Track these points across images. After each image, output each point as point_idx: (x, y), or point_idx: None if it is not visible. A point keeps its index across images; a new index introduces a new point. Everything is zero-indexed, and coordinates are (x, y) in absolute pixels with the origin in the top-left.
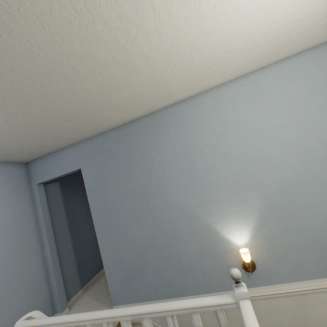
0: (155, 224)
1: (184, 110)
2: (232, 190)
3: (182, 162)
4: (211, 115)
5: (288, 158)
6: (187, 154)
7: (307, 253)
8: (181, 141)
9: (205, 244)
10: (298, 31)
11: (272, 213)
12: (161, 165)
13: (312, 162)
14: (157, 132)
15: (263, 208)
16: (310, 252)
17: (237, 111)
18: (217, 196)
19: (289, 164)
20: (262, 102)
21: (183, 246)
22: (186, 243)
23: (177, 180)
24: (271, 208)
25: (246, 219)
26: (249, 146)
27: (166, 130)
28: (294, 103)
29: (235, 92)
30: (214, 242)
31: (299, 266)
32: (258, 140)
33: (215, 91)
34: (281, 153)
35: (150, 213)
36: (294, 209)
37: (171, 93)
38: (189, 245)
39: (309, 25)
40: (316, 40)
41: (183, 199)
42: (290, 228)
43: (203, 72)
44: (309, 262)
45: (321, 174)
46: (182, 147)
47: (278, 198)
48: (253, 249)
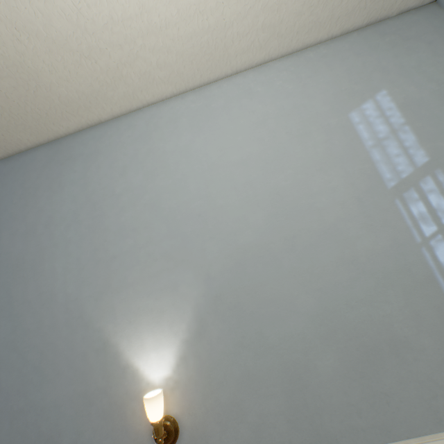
0: (12, 336)
1: (103, 136)
2: (156, 268)
3: (84, 217)
4: (141, 144)
5: (249, 210)
6: (95, 204)
7: (277, 399)
8: (90, 183)
9: (92, 381)
10: (233, 9)
11: (218, 313)
12: (50, 224)
13: (285, 218)
14: (56, 168)
15: (204, 302)
16: (282, 396)
17: (179, 137)
18: (130, 279)
19: (250, 221)
20: (216, 125)
21: (52, 386)
22: (59, 380)
23: (69, 250)
24: (217, 301)
25: (173, 325)
26: (191, 192)
27: (71, 165)
28: (259, 127)
29: (179, 111)
30: (111, 376)
31: (261, 432)
32: (205, 181)
33: (152, 109)
34: (238, 202)
35: (10, 315)
36: (254, 304)
37: (63, 98)
38: (64, 384)
39: (247, 0)
40: (281, 40)
41: (71, 286)
42: (247, 343)
43: (99, 60)
44: (279, 420)
45: (298, 238)
46: (89, 193)
47: (229, 282)
48: (178, 390)
